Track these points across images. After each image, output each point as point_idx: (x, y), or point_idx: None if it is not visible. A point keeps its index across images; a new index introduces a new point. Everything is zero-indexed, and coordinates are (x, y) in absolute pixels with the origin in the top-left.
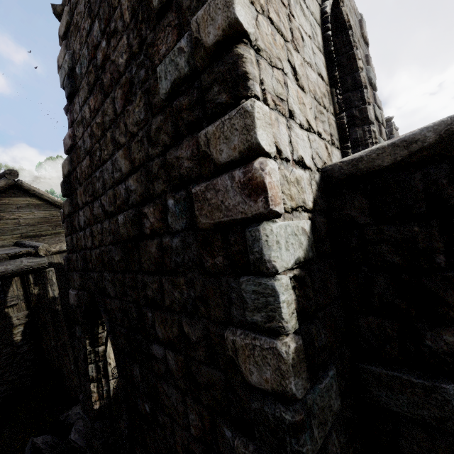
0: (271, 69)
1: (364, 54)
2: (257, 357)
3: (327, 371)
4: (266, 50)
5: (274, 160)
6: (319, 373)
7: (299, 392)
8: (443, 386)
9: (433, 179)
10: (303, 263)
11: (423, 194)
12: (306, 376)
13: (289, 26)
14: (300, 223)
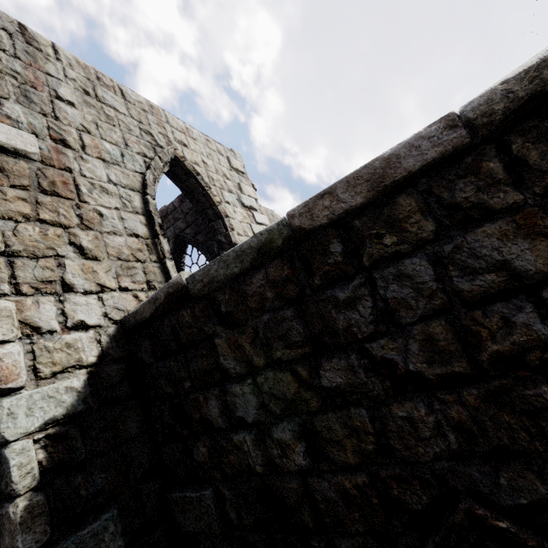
0: (34, 262)
1: (237, 182)
2: (1, 526)
3: (101, 515)
4: (27, 249)
5: (26, 339)
6: (85, 520)
7: (27, 547)
8: (204, 493)
9: (172, 325)
10: (67, 419)
11: (170, 336)
12: (43, 529)
13: (75, 214)
14: (63, 383)
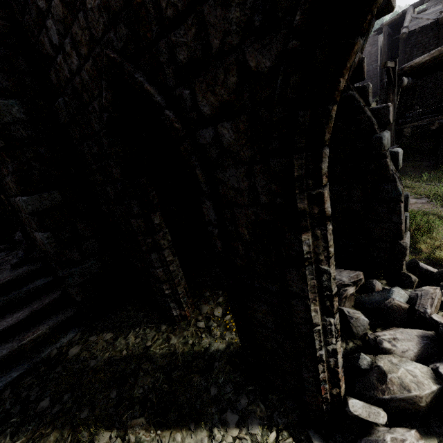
0: None
1: None
2: None
3: (9, 100)
4: None
5: None
6: None
7: None
8: (59, 100)
9: None
10: None
11: None
12: None
13: None
14: None
